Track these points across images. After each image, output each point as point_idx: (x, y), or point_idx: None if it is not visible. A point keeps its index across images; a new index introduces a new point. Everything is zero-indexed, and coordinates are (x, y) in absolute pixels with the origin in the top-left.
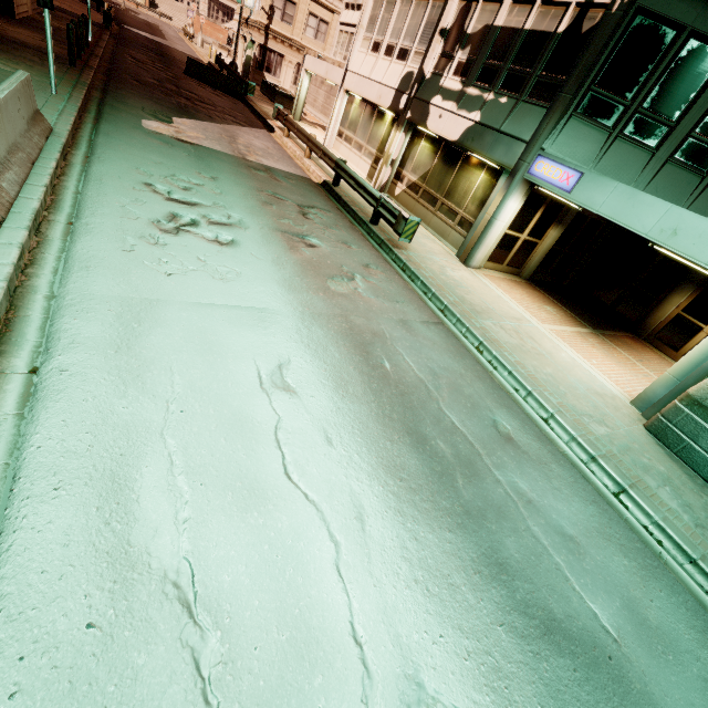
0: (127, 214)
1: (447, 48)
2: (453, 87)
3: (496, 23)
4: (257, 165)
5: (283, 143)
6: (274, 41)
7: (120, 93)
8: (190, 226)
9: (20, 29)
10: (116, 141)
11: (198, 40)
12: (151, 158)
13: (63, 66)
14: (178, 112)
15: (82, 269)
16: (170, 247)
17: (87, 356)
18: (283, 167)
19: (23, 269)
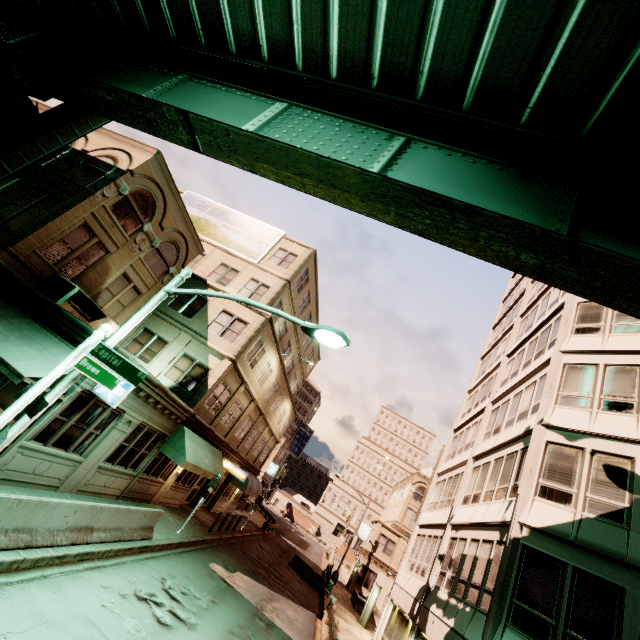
0: (131, 578)
1: (443, 567)
2: (443, 597)
3: (464, 552)
4: (265, 618)
5: (321, 627)
6: (375, 564)
7: (220, 550)
8: (155, 603)
9: (206, 514)
10: (180, 559)
11: (331, 557)
12: (187, 573)
13: (203, 529)
14: (248, 571)
15: (73, 576)
16: (127, 600)
17: (18, 594)
18: (291, 633)
19: (54, 564)
